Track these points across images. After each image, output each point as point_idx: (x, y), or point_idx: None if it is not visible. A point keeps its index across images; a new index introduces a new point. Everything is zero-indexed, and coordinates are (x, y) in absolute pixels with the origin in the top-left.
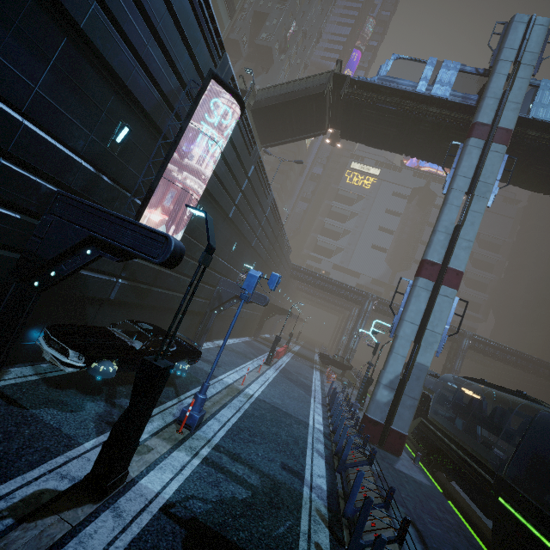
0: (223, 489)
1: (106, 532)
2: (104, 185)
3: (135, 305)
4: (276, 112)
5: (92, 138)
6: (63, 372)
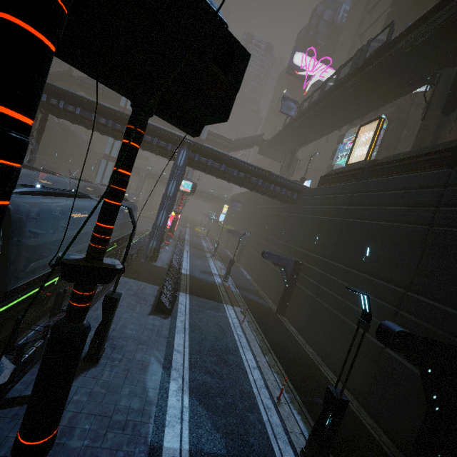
0: None
1: None
2: None
3: None
4: None
5: None
6: None
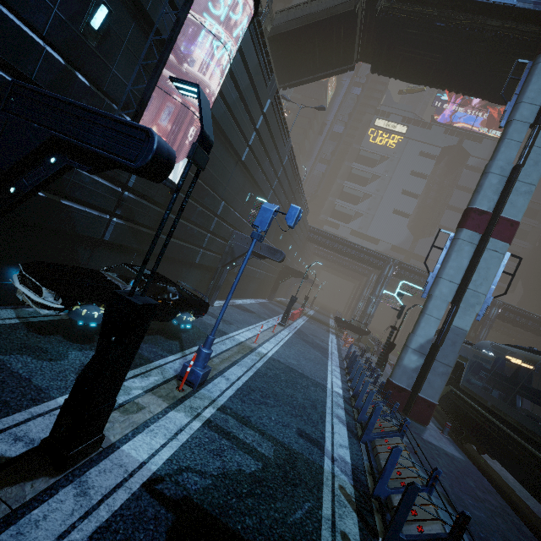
0: (228, 459)
1: (61, 518)
2: (80, 86)
3: (136, 251)
4: (297, 39)
5: (56, 14)
6: (51, 318)
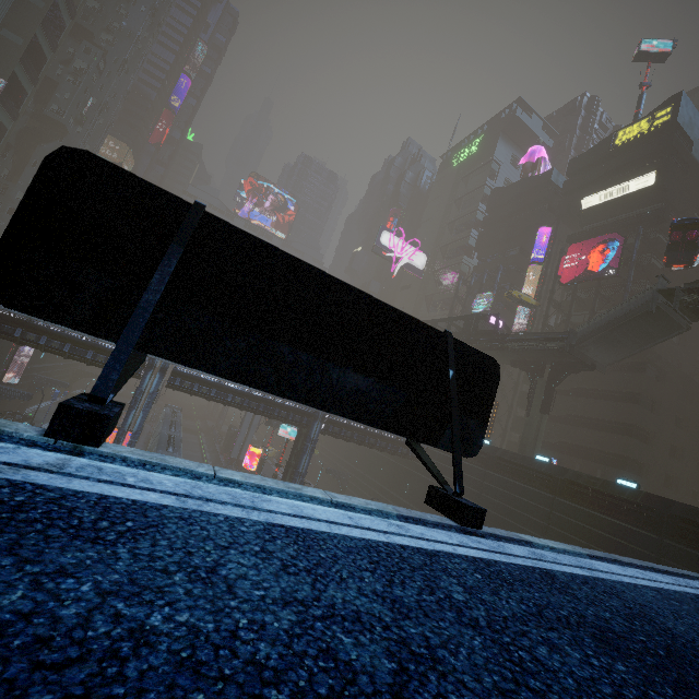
0: None
1: None
2: None
3: None
4: None
5: None
6: None
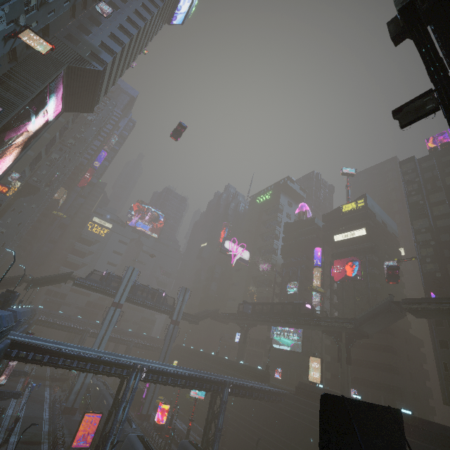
0: (25, 437)
1: (11, 445)
2: None
3: None
4: (42, 285)
5: None
6: None
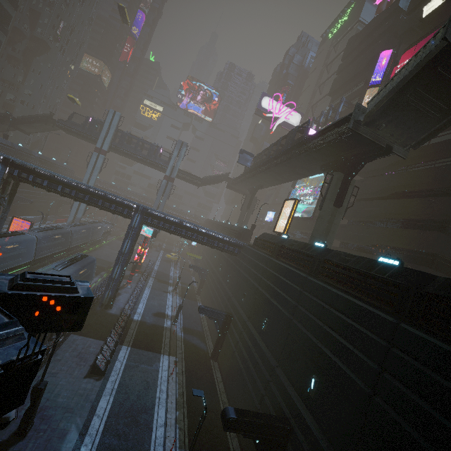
0: None
1: None
2: None
3: None
4: (29, 126)
5: None
6: None
